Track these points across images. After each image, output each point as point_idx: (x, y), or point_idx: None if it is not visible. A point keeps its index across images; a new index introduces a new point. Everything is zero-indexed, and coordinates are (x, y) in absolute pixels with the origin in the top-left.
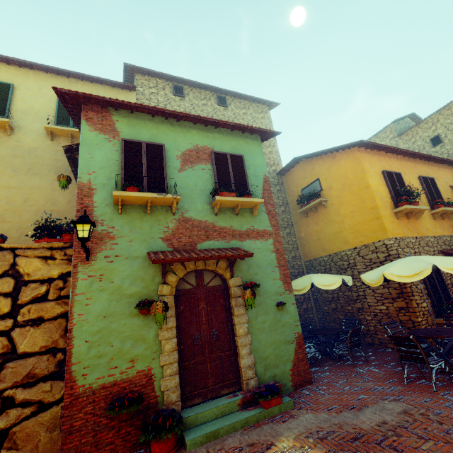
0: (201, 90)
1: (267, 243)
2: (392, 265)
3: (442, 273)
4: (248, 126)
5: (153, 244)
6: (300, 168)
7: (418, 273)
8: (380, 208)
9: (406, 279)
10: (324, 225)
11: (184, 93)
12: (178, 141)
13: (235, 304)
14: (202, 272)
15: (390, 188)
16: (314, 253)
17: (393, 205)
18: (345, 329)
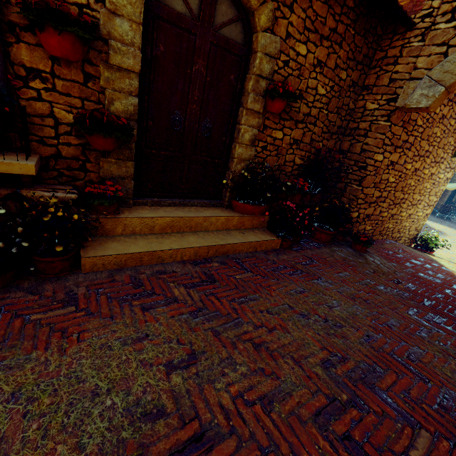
0: None
1: None
2: None
3: None
4: None
5: None
6: None
7: None
8: None
9: None
10: None
11: None
12: None
13: None
14: None
15: None
16: None
17: None
18: None
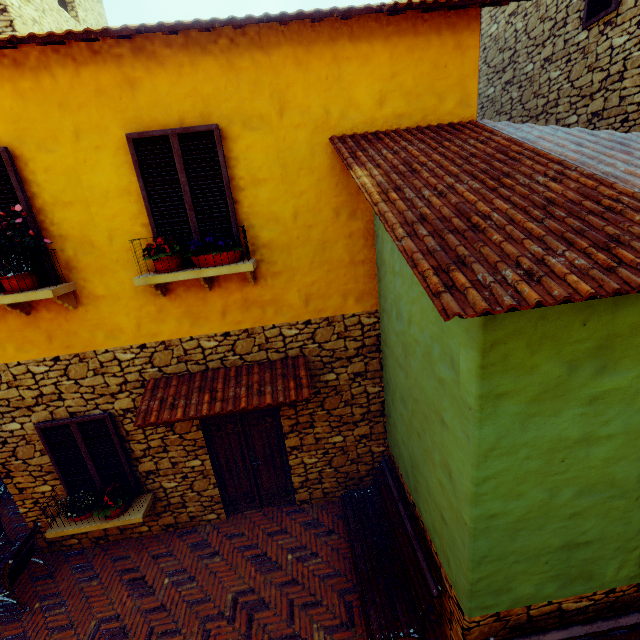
0: None
1: None
2: None
3: (115, 436)
4: None
5: None
6: None
7: None
8: None
9: None
10: None
11: None
12: None
13: None
14: None
15: None
16: None
17: None
18: None
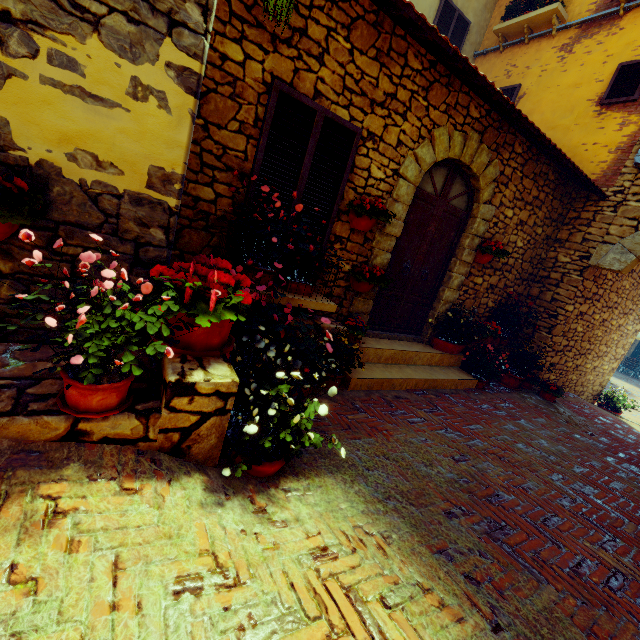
0: None
1: None
2: None
3: None
4: None
5: None
6: None
7: None
8: None
9: None
10: None
11: None
12: None
13: None
14: None
15: None
16: None
17: None
18: None
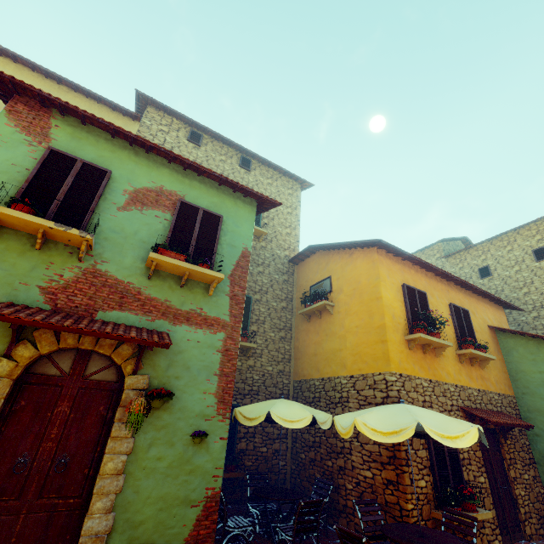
0: (224, 145)
1: (215, 336)
2: (372, 411)
3: None
4: (239, 183)
5: (22, 293)
6: (315, 259)
7: (398, 431)
8: (388, 329)
9: (381, 436)
10: (325, 337)
11: (201, 142)
12: (136, 174)
13: (120, 417)
14: (89, 354)
15: (407, 307)
16: (307, 371)
17: (407, 330)
18: (314, 496)
